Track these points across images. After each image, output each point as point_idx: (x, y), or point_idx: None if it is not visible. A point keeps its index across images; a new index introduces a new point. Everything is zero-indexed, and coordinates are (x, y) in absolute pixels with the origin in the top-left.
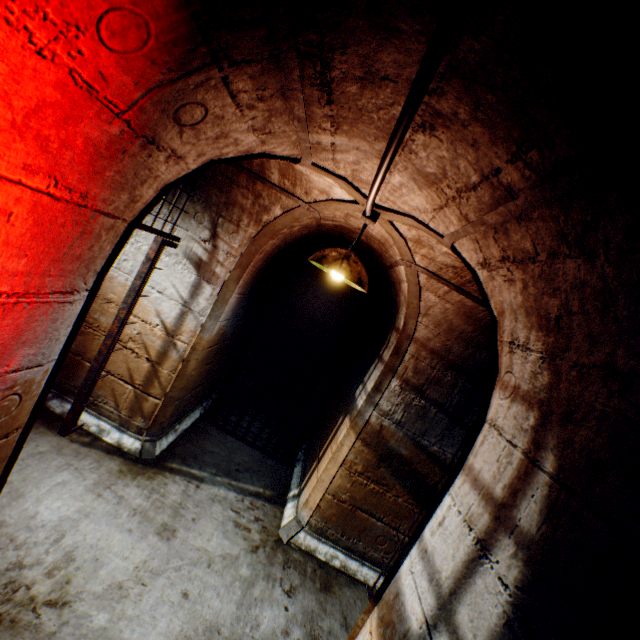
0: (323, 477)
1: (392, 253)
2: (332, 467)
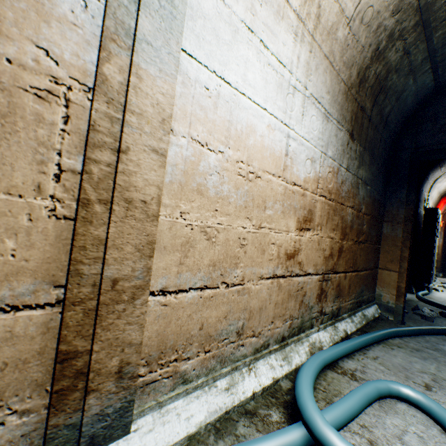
0: None
1: None
2: None
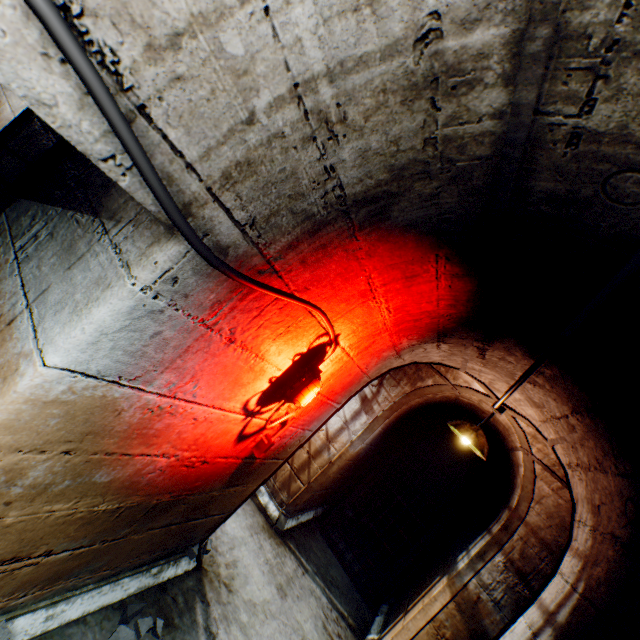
0: (409, 625)
1: (513, 438)
2: (420, 618)
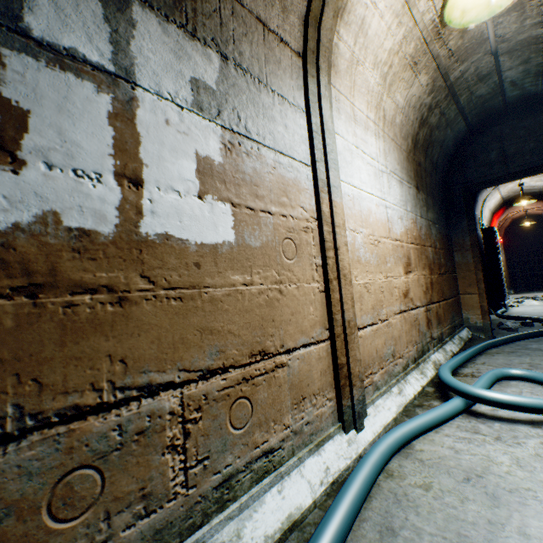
0: None
1: (537, 212)
2: None
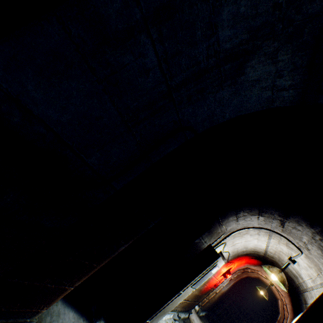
0: None
1: (277, 295)
2: None
